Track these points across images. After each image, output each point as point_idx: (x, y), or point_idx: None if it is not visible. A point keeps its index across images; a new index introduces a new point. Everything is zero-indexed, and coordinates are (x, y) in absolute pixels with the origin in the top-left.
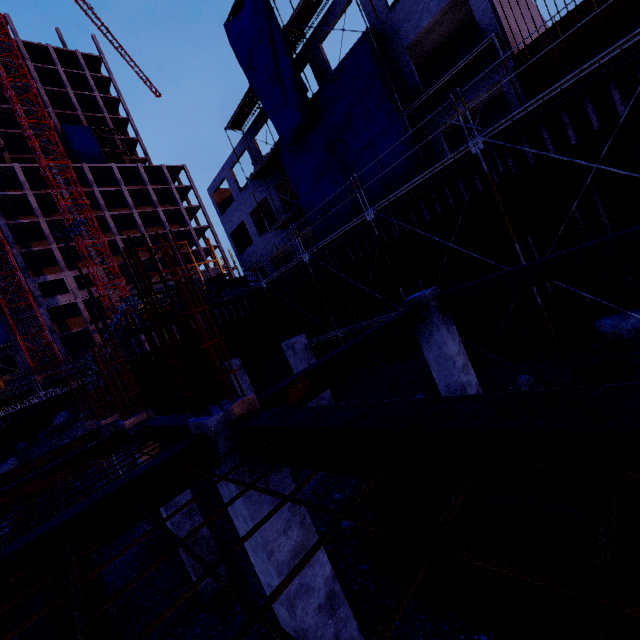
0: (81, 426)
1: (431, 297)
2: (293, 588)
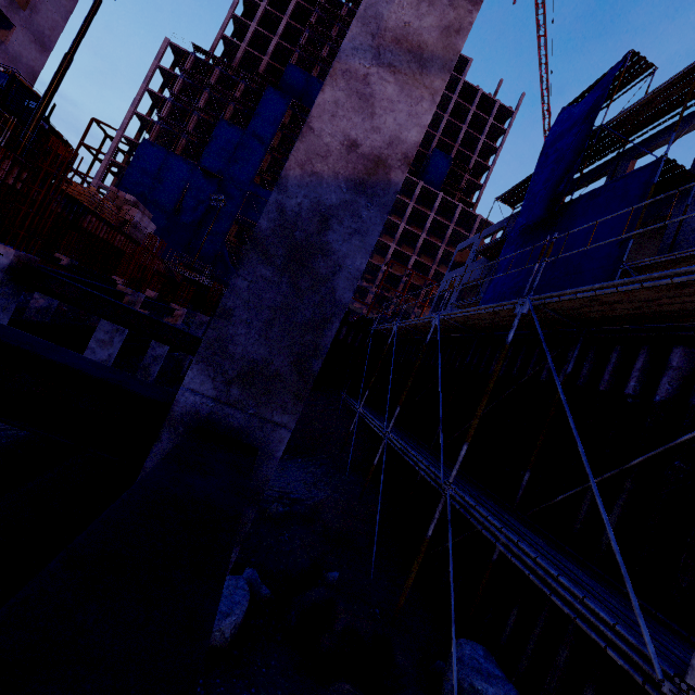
0: None
1: None
2: None
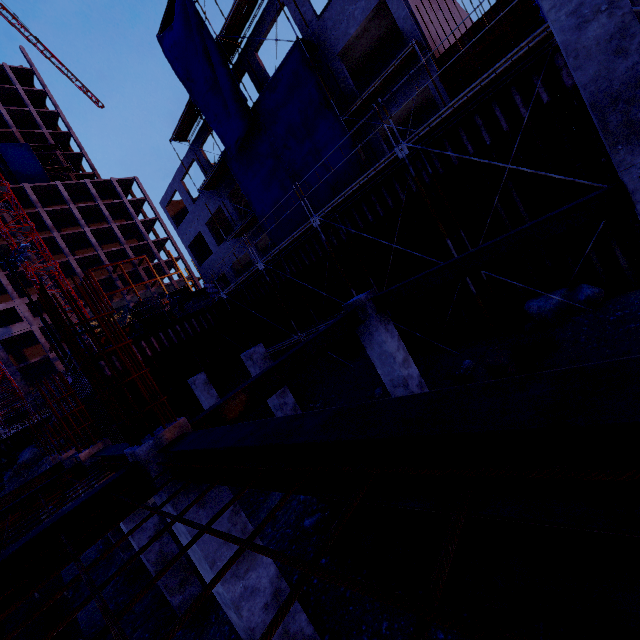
0: (46, 461)
1: (367, 300)
2: (238, 592)
